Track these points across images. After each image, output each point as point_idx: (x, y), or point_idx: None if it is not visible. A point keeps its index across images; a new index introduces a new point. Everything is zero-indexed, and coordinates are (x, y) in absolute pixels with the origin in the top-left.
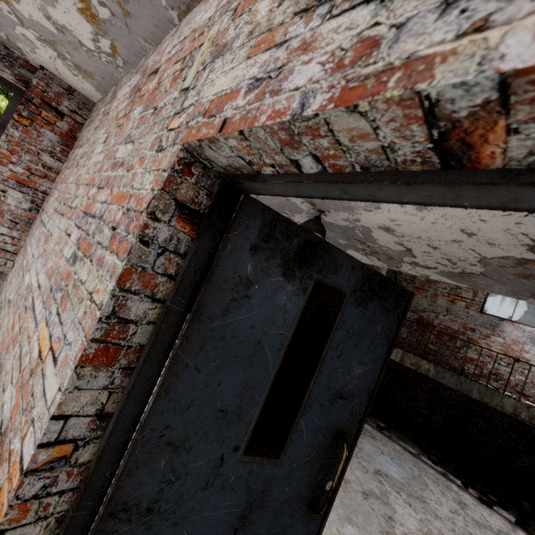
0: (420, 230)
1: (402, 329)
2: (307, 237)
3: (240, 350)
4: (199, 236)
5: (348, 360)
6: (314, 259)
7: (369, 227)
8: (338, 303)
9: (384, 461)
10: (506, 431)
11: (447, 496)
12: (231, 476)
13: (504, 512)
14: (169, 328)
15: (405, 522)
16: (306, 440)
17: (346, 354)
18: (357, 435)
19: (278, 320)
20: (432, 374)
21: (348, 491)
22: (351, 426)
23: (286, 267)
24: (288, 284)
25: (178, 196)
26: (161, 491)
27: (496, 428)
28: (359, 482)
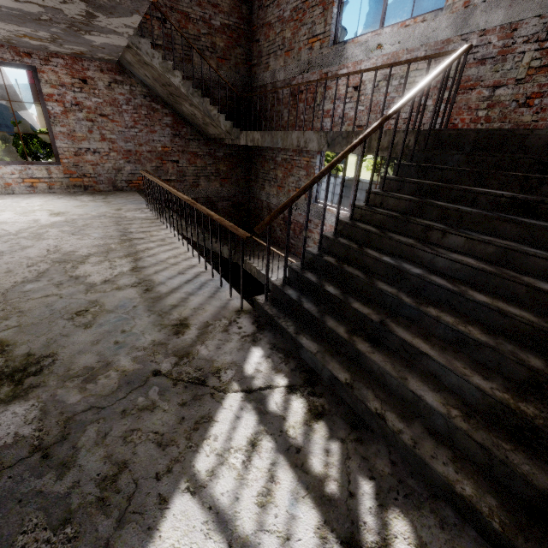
0: None
1: (277, 229)
2: None
3: None
4: None
5: None
6: None
7: None
8: None
9: None
10: None
11: None
12: None
13: None
14: None
15: None
16: None
17: None
18: None
19: None
20: (256, 276)
21: None
22: None
23: None
24: None
25: None
26: None
27: None
28: None
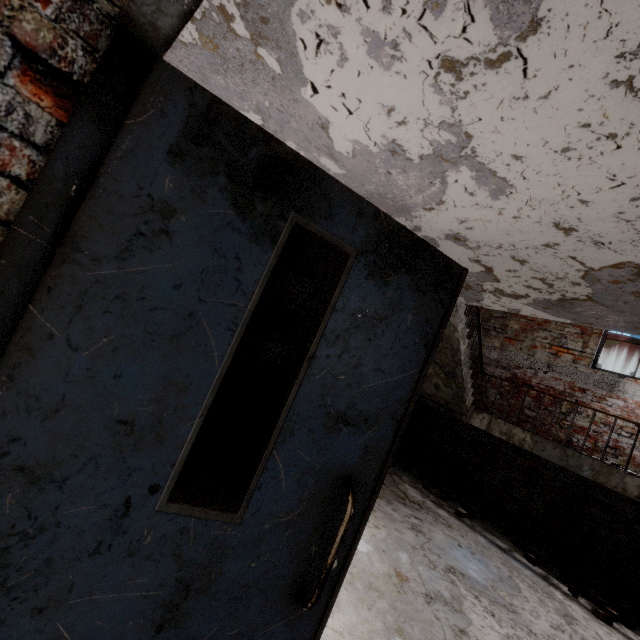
0: (500, 233)
1: (490, 391)
2: (275, 150)
3: (155, 323)
4: (69, 117)
5: (356, 363)
6: (290, 188)
7: (434, 238)
8: (337, 268)
9: (461, 556)
10: (631, 524)
11: (548, 606)
12: (146, 534)
13: (629, 632)
14: (17, 269)
15: (484, 637)
16: (285, 486)
17: (353, 352)
18: (376, 487)
19: (227, 281)
20: (529, 446)
21: (404, 591)
22: (366, 471)
23: (238, 194)
24: (243, 223)
25: (17, 33)
26: (8, 552)
27: (617, 519)
28: (421, 581)
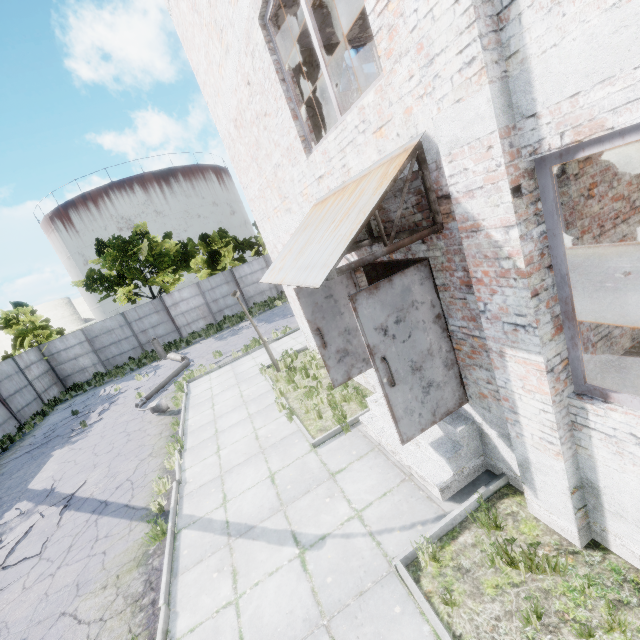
0: None
1: None
2: None
3: None
4: None
5: None
6: None
7: None
8: None
9: None
10: None
11: None
12: None
13: None
14: None
15: None
16: None
17: None
18: None
19: None
20: None
21: None
22: None
23: None
24: None
25: None
26: None
27: None
28: None
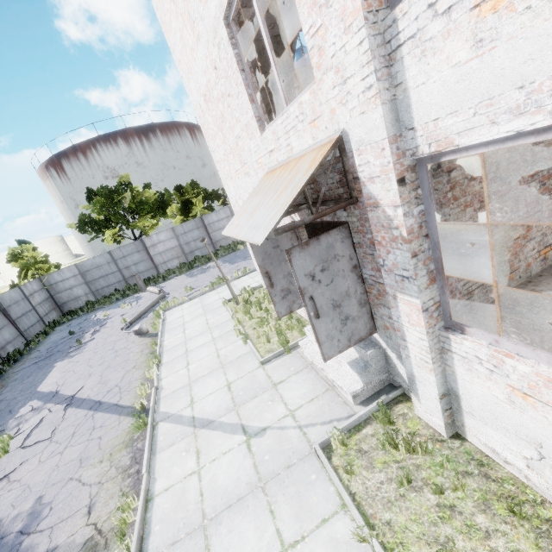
0: None
1: None
2: None
3: None
4: None
5: None
6: None
7: None
8: None
9: None
10: None
11: None
12: None
13: None
14: None
15: None
16: None
17: None
18: None
19: None
20: None
21: None
22: None
23: None
24: None
25: None
26: None
27: None
28: None
